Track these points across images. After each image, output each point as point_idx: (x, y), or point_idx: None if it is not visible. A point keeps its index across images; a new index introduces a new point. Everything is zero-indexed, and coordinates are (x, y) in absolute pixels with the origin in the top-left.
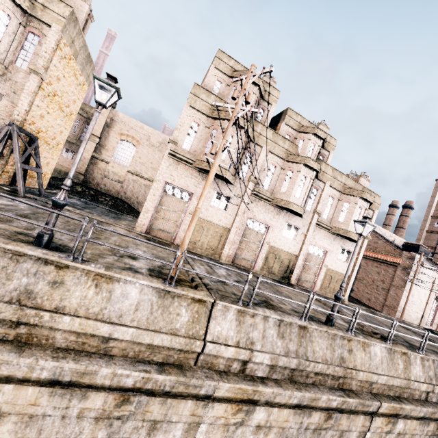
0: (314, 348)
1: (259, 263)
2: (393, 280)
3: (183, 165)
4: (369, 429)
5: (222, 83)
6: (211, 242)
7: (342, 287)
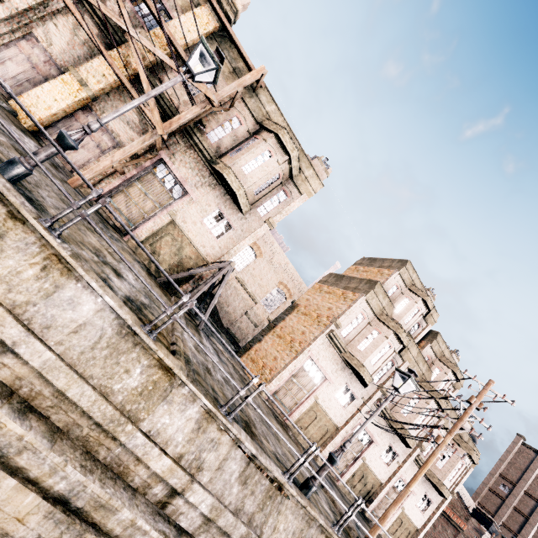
0: None
1: (346, 476)
2: None
3: (332, 348)
4: None
5: (398, 288)
6: (315, 434)
7: None
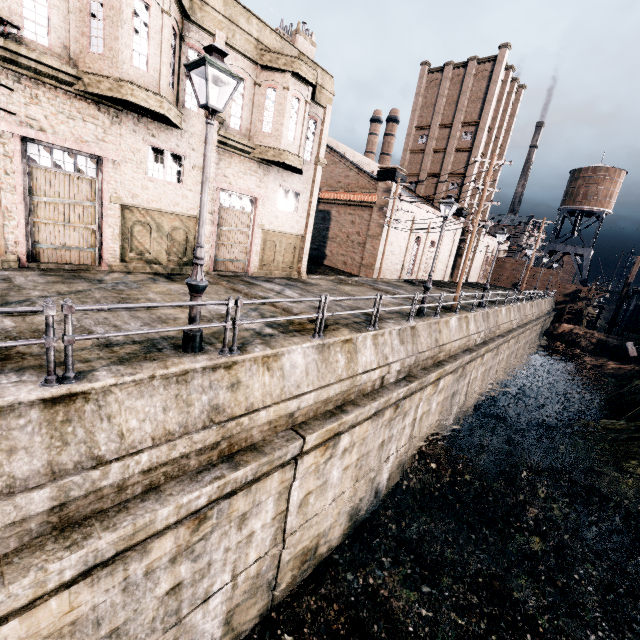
0: (122, 428)
1: (112, 248)
2: (370, 228)
3: None
4: (295, 478)
5: None
6: None
7: (197, 259)
